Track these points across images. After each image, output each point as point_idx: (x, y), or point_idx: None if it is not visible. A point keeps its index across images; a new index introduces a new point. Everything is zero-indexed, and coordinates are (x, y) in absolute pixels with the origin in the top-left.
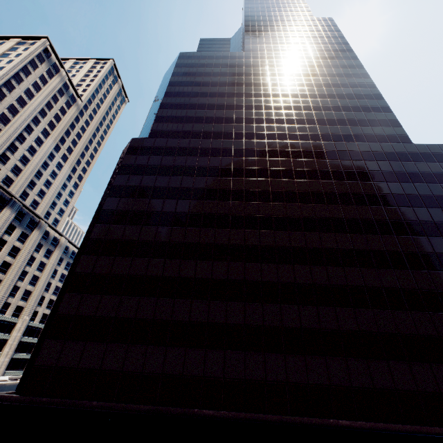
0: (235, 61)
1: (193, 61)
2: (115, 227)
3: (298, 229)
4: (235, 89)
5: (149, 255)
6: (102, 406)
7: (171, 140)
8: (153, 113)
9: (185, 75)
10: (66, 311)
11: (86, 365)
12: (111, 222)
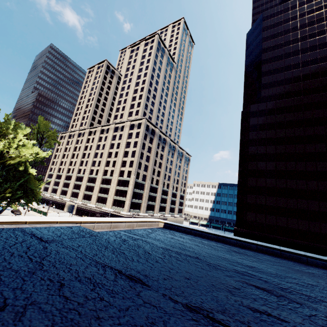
0: (321, 2)
1: (277, 19)
2: (260, 163)
3: None
4: (326, 38)
5: (285, 178)
6: (282, 238)
7: (278, 101)
8: (253, 78)
9: (274, 37)
10: (250, 202)
11: (269, 223)
12: (257, 160)
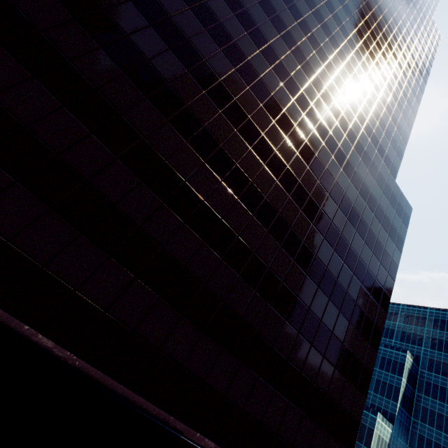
0: None
1: None
2: None
3: (233, 122)
4: None
5: None
6: None
7: None
8: None
9: None
10: None
11: None
12: None
